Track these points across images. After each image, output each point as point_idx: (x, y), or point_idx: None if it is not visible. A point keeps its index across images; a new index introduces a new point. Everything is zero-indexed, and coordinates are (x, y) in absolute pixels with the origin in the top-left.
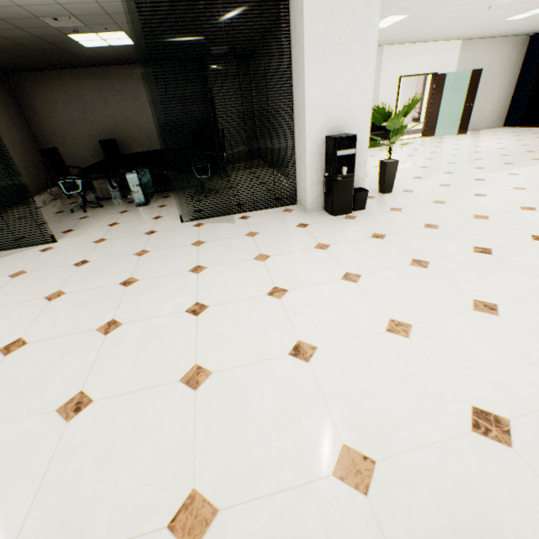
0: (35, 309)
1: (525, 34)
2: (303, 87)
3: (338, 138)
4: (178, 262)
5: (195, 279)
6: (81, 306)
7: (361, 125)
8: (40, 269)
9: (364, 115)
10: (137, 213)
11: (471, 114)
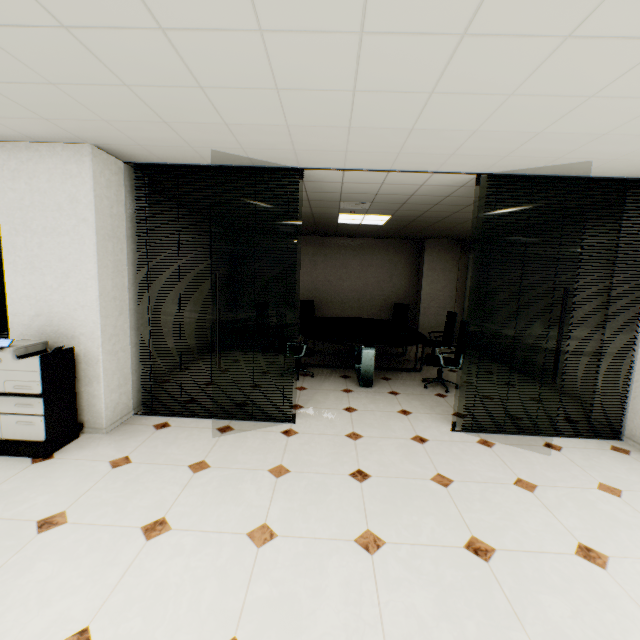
0: (359, 567)
1: None
2: None
3: None
4: (531, 522)
5: (614, 583)
6: (438, 587)
7: None
8: (304, 468)
9: None
10: (368, 397)
11: None
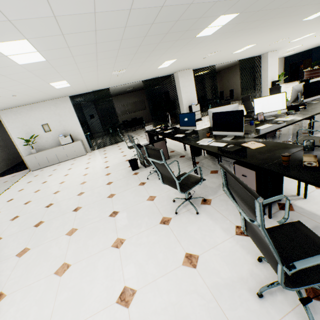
0: None
1: (282, 57)
2: (267, 73)
3: (276, 81)
4: None
5: None
6: None
7: (276, 79)
8: None
9: (276, 77)
10: None
11: None
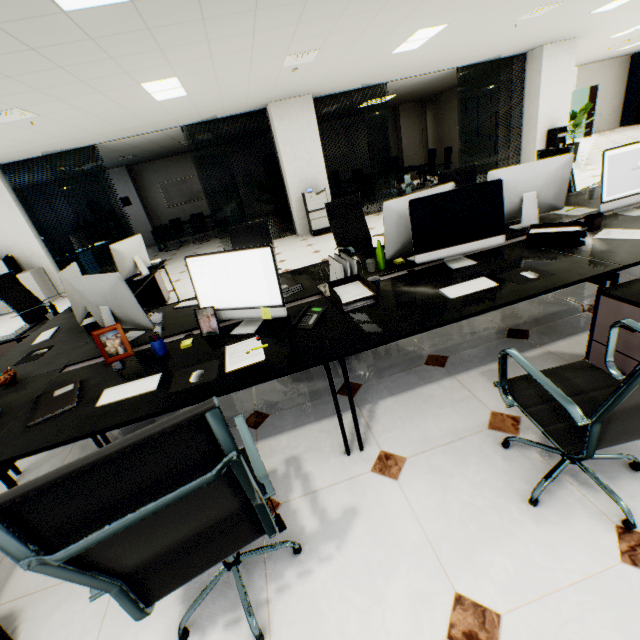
0: None
1: (627, 55)
2: (537, 107)
3: (558, 128)
4: None
5: None
6: None
7: (564, 122)
8: None
9: (565, 117)
10: None
11: (593, 120)
